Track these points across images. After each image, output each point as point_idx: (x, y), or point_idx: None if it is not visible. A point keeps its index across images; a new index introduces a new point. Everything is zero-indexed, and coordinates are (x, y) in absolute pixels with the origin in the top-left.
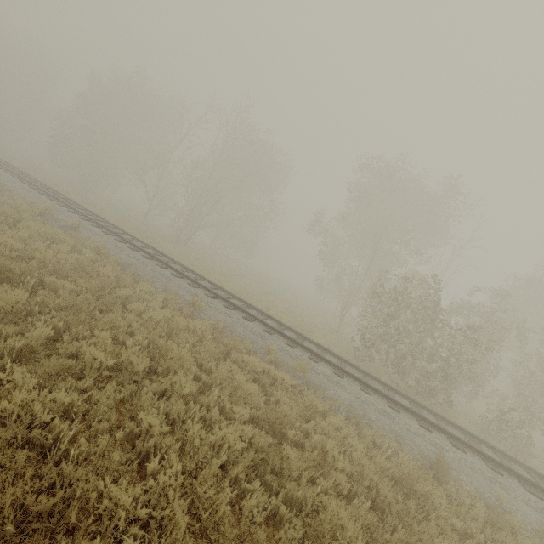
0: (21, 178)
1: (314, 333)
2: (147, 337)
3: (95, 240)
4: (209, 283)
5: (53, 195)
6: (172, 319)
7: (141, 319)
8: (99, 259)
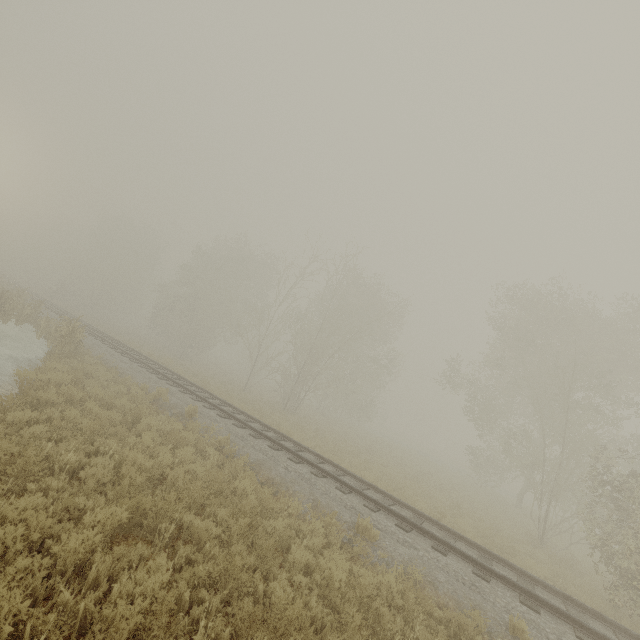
0: (131, 357)
1: (515, 552)
2: (340, 632)
3: (214, 431)
4: (355, 479)
5: (162, 373)
6: (359, 580)
7: (311, 580)
8: (227, 463)
